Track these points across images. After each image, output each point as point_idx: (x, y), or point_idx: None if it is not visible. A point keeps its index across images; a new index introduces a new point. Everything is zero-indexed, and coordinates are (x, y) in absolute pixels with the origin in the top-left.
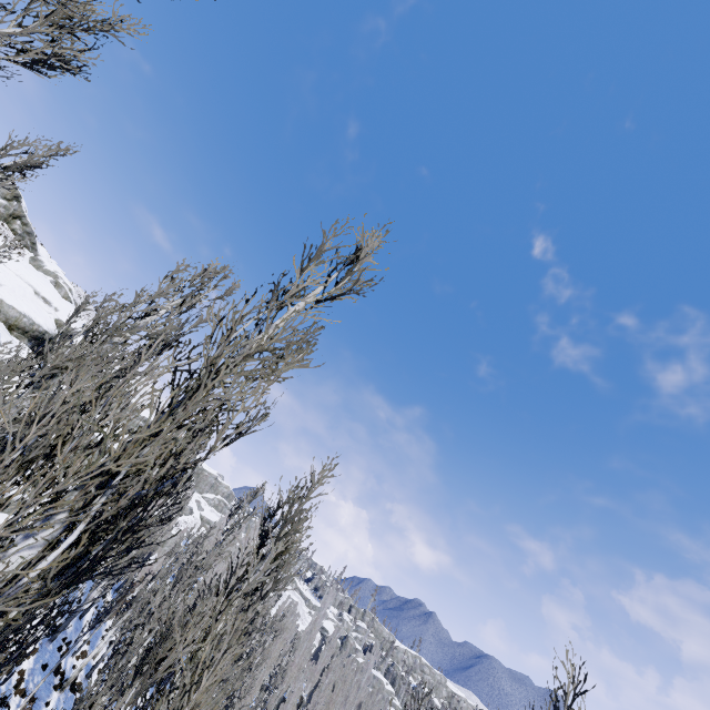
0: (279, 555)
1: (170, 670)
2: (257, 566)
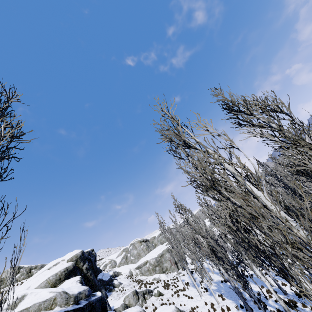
0: None
1: None
2: None
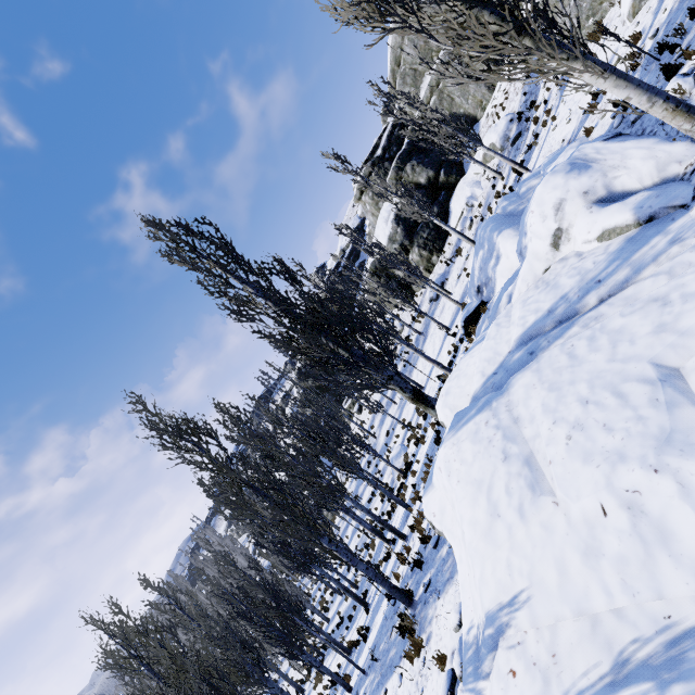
0: None
1: None
2: None
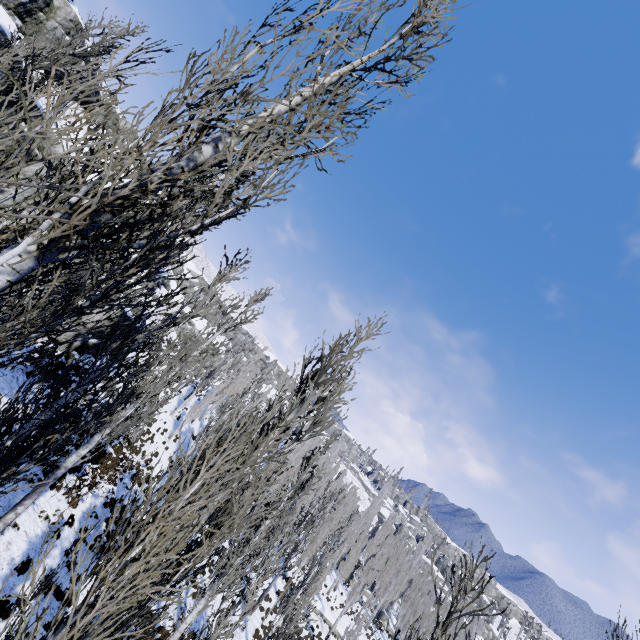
0: (318, 401)
1: (206, 480)
2: (296, 408)
